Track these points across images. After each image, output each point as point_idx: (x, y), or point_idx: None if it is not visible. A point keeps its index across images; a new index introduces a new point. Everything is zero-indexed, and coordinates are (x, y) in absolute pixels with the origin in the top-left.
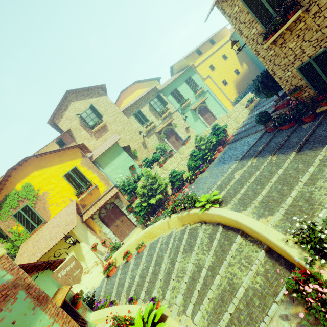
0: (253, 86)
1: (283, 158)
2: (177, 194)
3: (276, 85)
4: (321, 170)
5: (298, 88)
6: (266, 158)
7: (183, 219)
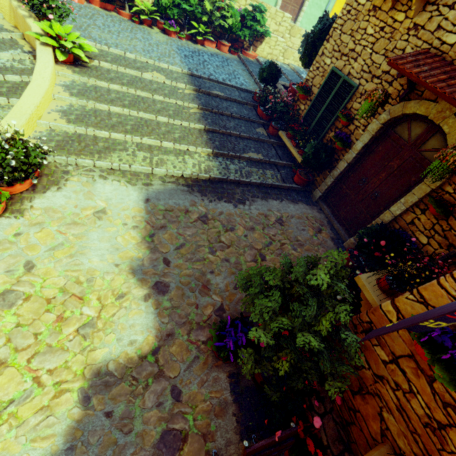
0: (318, 21)
1: (192, 118)
2: (96, 3)
3: (315, 57)
4: (168, 152)
5: (306, 90)
6: (191, 102)
7: (17, 18)
